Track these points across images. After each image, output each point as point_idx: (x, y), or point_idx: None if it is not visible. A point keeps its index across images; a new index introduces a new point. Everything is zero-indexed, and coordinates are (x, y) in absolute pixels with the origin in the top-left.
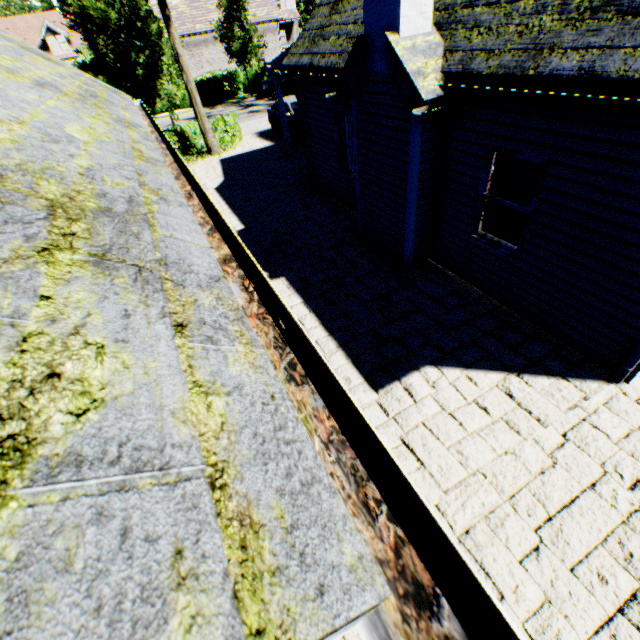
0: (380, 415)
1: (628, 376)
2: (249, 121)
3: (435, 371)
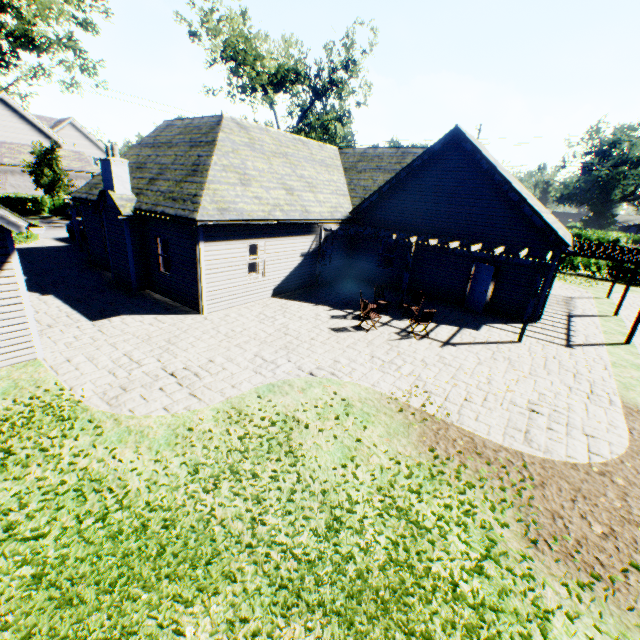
0: (92, 326)
1: (203, 311)
2: (50, 231)
3: (127, 316)
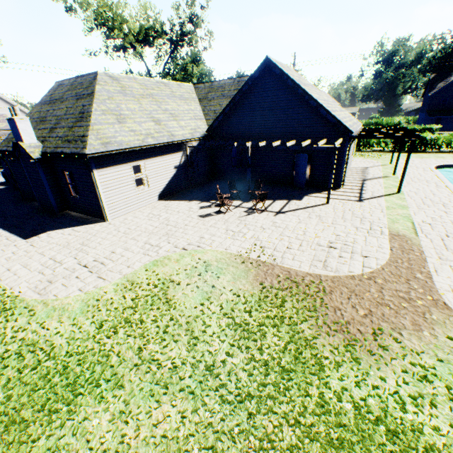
0: (25, 243)
1: (108, 219)
2: None
3: (52, 231)
